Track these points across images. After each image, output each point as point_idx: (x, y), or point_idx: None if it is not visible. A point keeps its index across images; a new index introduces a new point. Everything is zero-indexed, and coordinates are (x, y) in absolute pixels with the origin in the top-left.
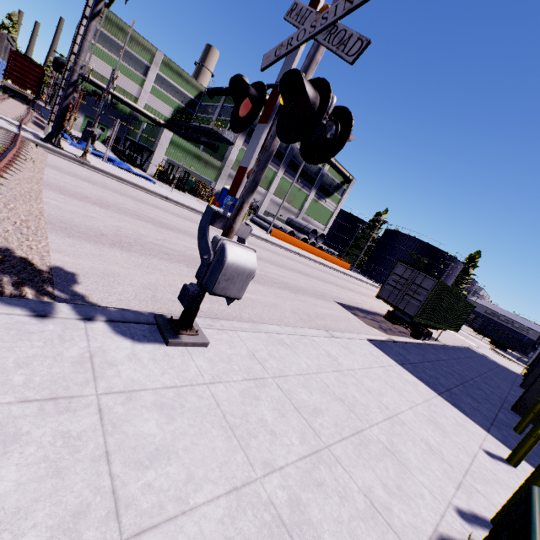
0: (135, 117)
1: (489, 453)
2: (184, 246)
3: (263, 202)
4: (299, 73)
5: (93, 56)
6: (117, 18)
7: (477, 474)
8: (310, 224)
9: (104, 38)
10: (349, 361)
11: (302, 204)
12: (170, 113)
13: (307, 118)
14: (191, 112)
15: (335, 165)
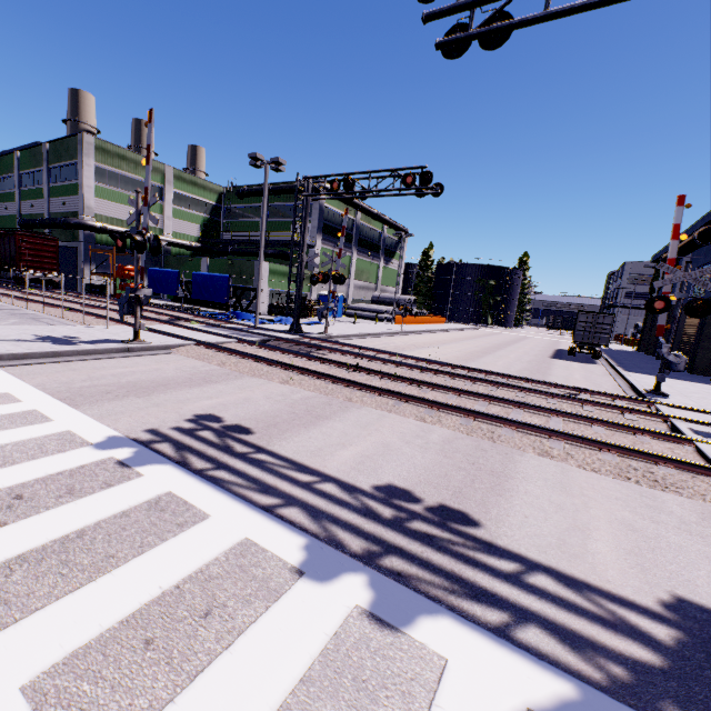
0: (166, 252)
1: None
2: (507, 366)
3: (349, 292)
4: (706, 302)
5: (103, 202)
6: (115, 147)
7: None
8: (386, 292)
9: (108, 175)
10: None
11: (376, 276)
12: (198, 231)
13: (706, 311)
14: (218, 220)
15: (395, 225)
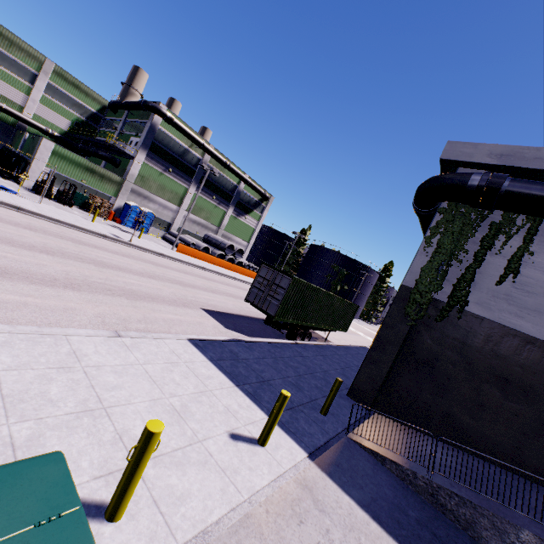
0: (21, 127)
1: (238, 436)
2: None
3: (176, 219)
4: None
5: None
6: None
7: (174, 458)
8: (231, 240)
9: None
10: (109, 358)
11: (220, 221)
12: (68, 125)
13: None
14: (94, 126)
15: (250, 183)
